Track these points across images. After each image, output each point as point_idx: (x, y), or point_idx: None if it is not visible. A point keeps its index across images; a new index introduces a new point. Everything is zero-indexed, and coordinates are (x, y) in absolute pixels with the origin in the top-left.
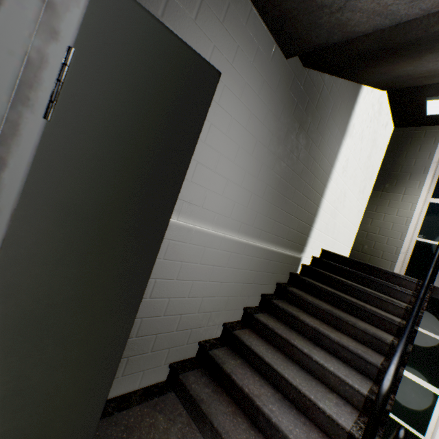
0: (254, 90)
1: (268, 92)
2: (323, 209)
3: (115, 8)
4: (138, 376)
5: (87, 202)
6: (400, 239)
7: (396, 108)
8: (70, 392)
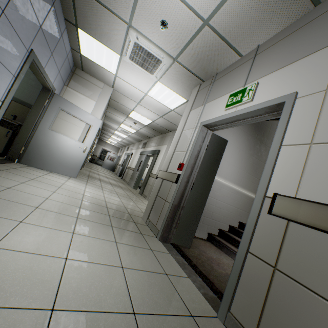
0: (237, 133)
1: (243, 133)
2: None
3: (213, 136)
4: (197, 231)
5: (208, 161)
6: None
7: None
8: (203, 193)
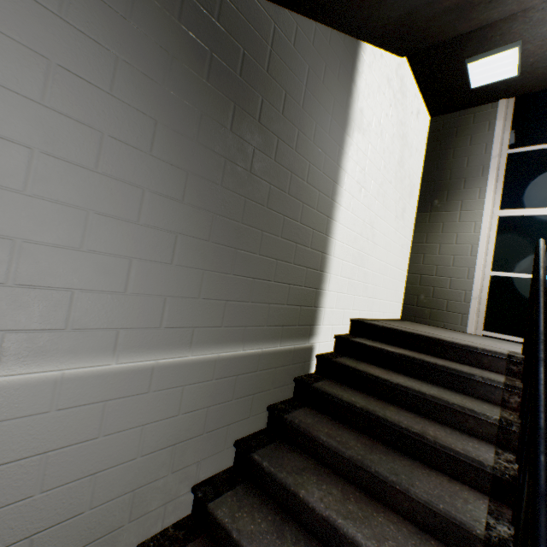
0: (38, 1)
1: (103, 17)
2: (337, 256)
3: None
4: None
5: None
6: (468, 278)
7: (426, 86)
8: None
